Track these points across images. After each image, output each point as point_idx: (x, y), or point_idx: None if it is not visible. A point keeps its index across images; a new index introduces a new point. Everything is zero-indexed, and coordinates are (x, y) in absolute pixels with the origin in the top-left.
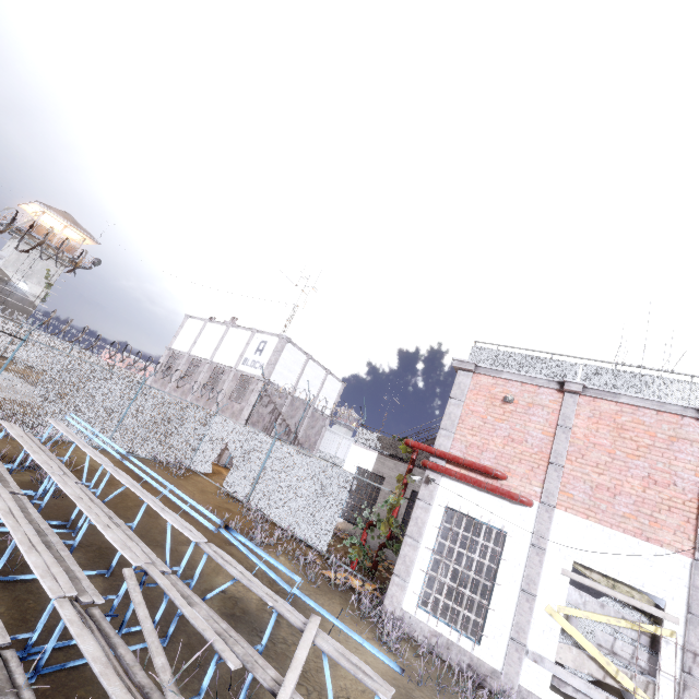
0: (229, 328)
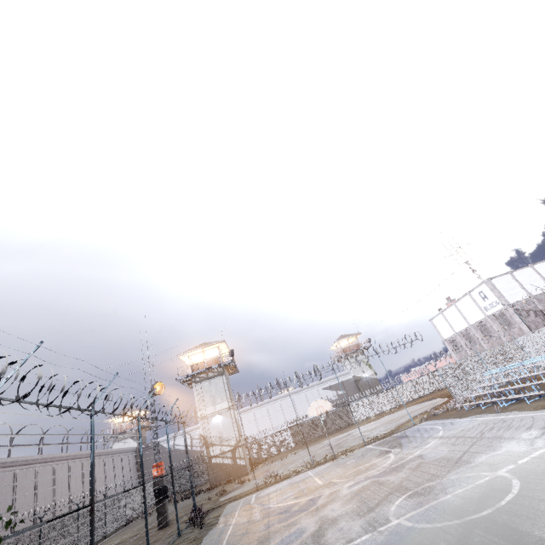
0: (455, 304)
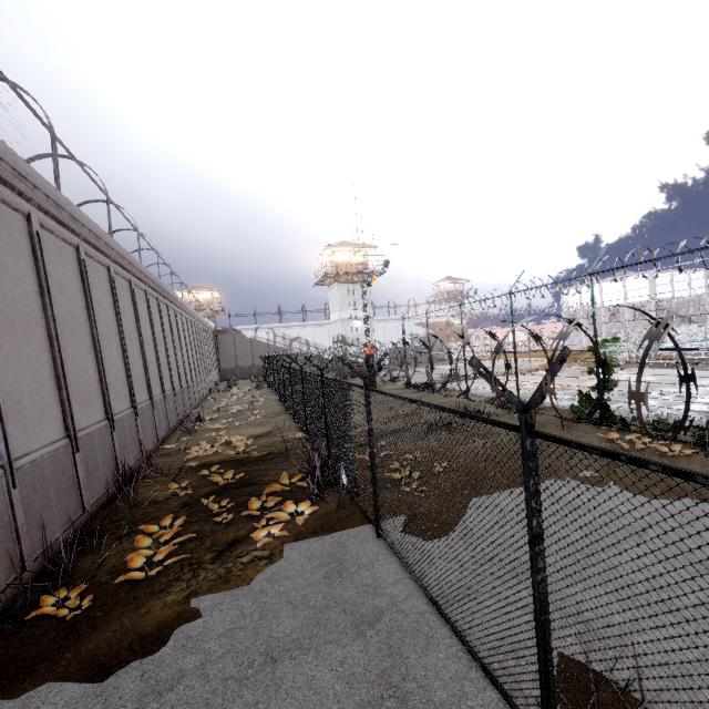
0: (601, 284)
